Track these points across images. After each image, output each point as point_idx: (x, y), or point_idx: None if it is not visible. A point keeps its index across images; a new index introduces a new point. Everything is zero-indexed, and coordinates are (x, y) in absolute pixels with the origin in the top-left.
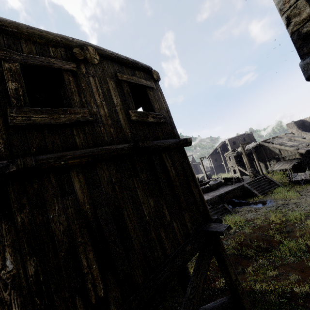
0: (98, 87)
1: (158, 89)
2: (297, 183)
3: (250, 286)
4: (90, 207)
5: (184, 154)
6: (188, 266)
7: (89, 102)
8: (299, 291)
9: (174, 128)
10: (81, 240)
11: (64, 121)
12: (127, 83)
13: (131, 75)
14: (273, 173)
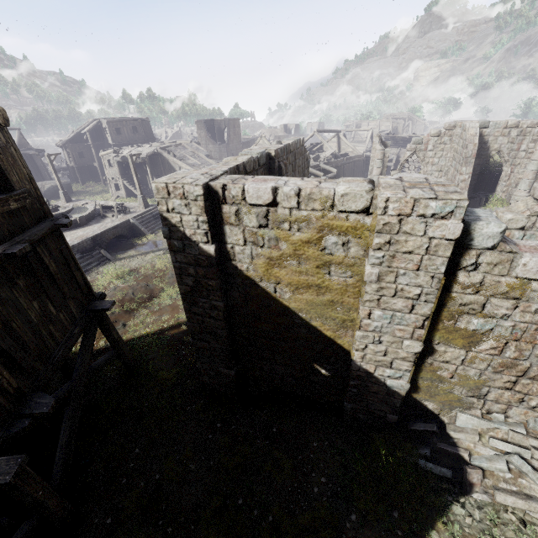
0: None
1: (9, 143)
2: None
3: (130, 336)
4: None
5: (61, 236)
6: None
7: None
8: (167, 326)
9: (45, 204)
10: None
11: None
12: None
13: None
14: None
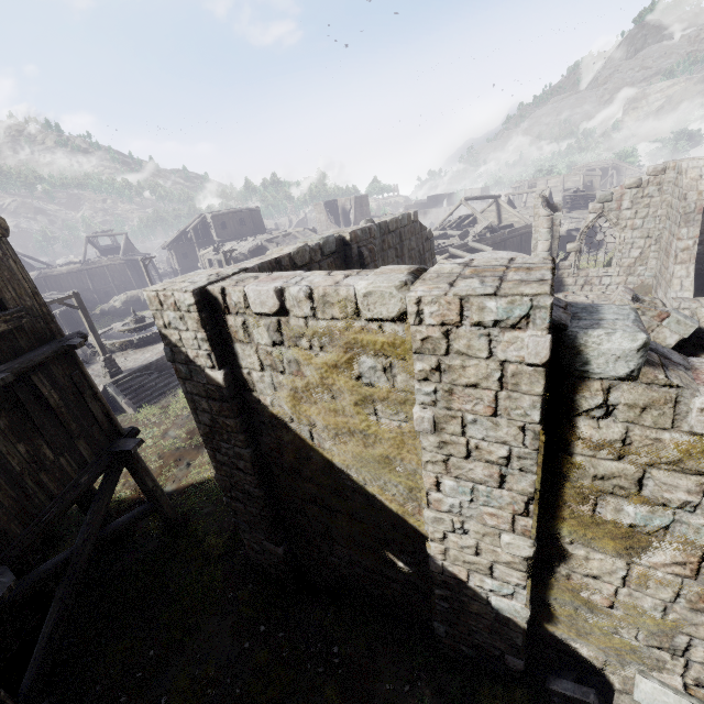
0: None
1: (7, 255)
2: None
3: (191, 480)
4: None
5: (74, 360)
6: None
7: None
8: None
9: (52, 323)
10: None
11: None
12: None
13: None
14: None
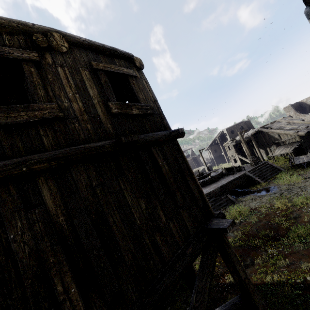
0: (69, 78)
1: (142, 78)
2: (300, 166)
3: (260, 279)
4: (65, 218)
5: (177, 146)
6: (195, 263)
7: (59, 96)
8: None
9: (164, 119)
10: (53, 260)
11: (26, 120)
12: (104, 72)
13: (110, 63)
14: (274, 159)
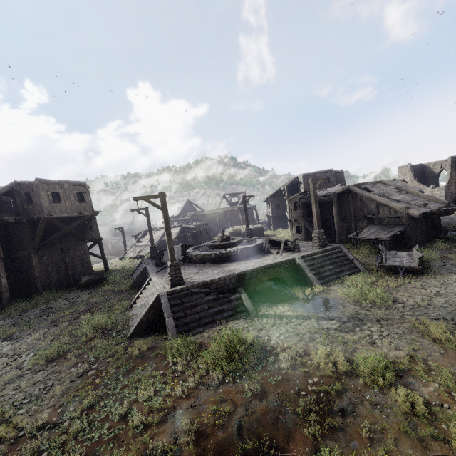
0: None
1: None
2: (392, 270)
3: None
4: None
5: None
6: None
7: None
8: None
9: None
10: None
11: None
12: None
13: None
14: (356, 244)
